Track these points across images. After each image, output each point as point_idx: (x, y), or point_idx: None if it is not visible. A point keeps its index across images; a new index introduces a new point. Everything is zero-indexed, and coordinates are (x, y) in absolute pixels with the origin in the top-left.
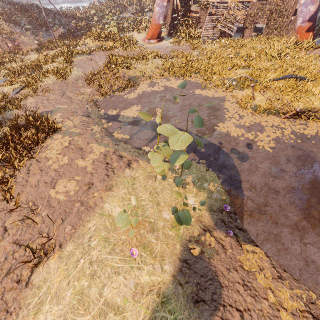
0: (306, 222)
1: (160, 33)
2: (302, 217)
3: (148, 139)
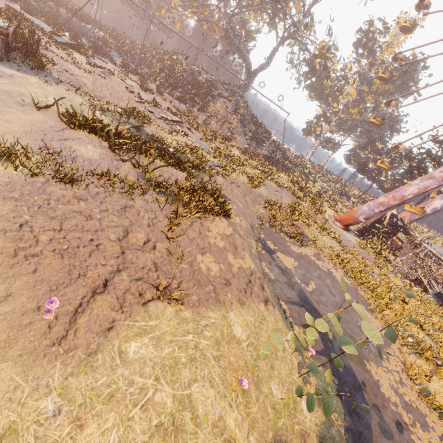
0: None
1: (351, 225)
2: None
3: (290, 298)
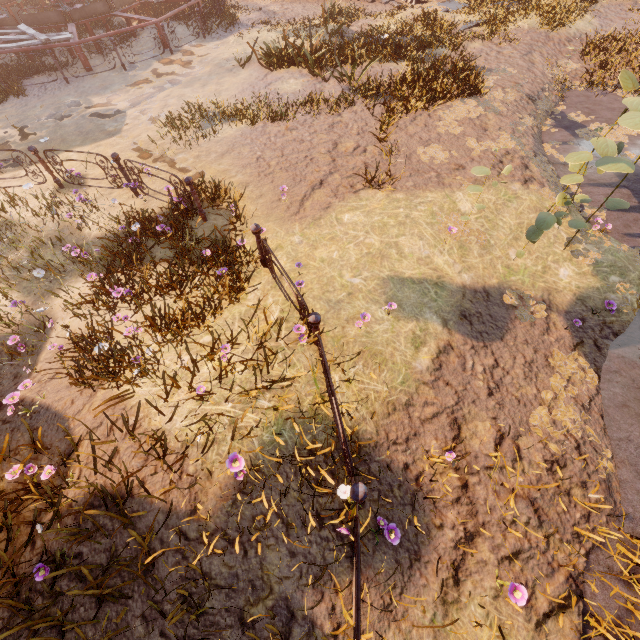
0: None
1: None
2: None
3: (594, 181)
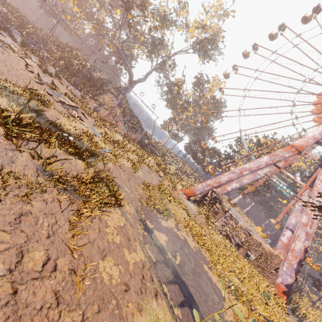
0: None
1: (191, 196)
2: None
3: (168, 278)
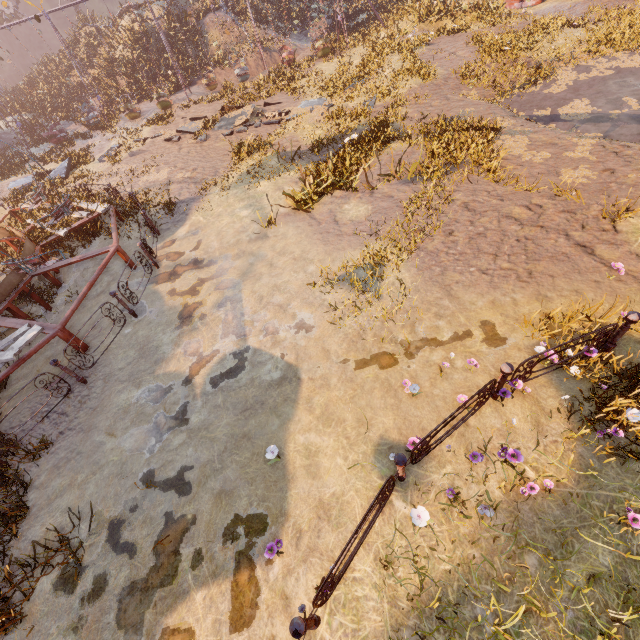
0: None
1: None
2: None
3: None
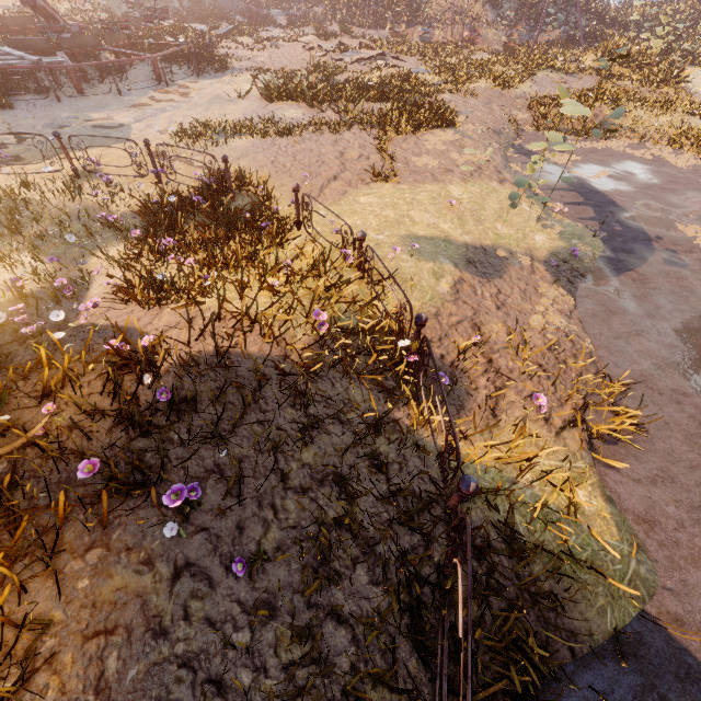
0: (674, 334)
1: None
2: (676, 329)
3: (551, 187)
